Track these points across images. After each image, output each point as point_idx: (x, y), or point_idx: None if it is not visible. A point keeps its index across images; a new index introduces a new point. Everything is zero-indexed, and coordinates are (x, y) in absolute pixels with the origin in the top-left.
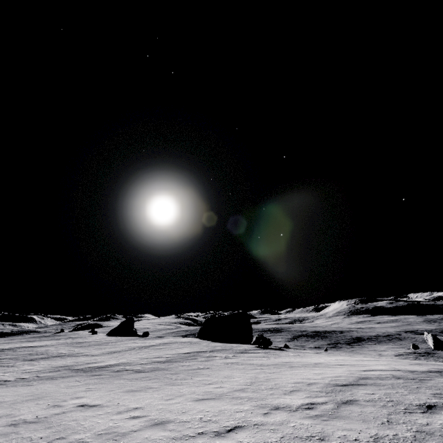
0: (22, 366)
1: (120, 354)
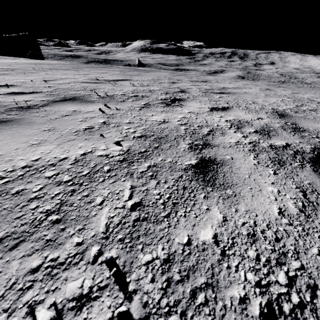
0: None
1: None
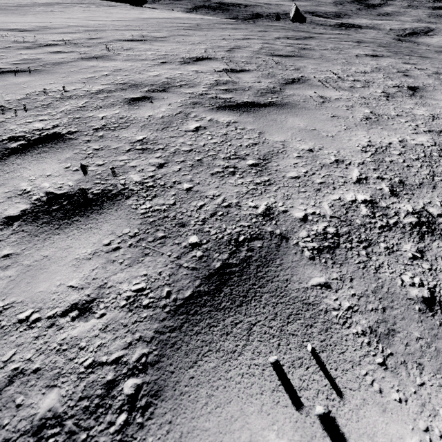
0: None
1: None
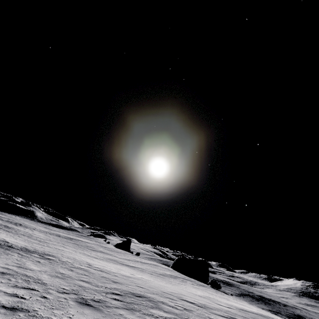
0: (92, 252)
1: (133, 262)
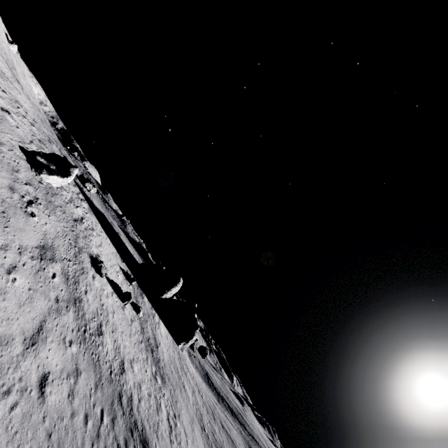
0: None
1: None
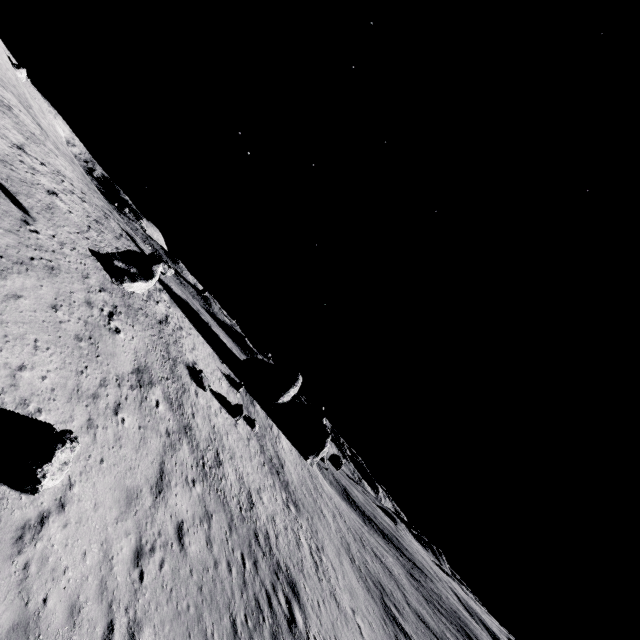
0: None
1: None
